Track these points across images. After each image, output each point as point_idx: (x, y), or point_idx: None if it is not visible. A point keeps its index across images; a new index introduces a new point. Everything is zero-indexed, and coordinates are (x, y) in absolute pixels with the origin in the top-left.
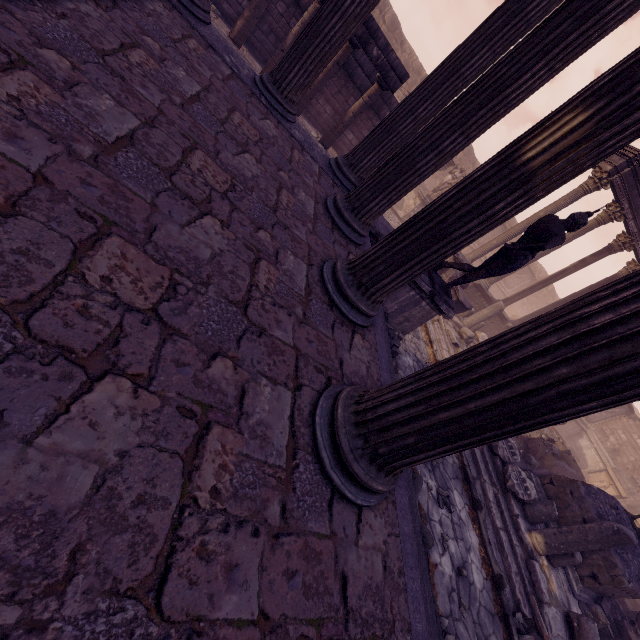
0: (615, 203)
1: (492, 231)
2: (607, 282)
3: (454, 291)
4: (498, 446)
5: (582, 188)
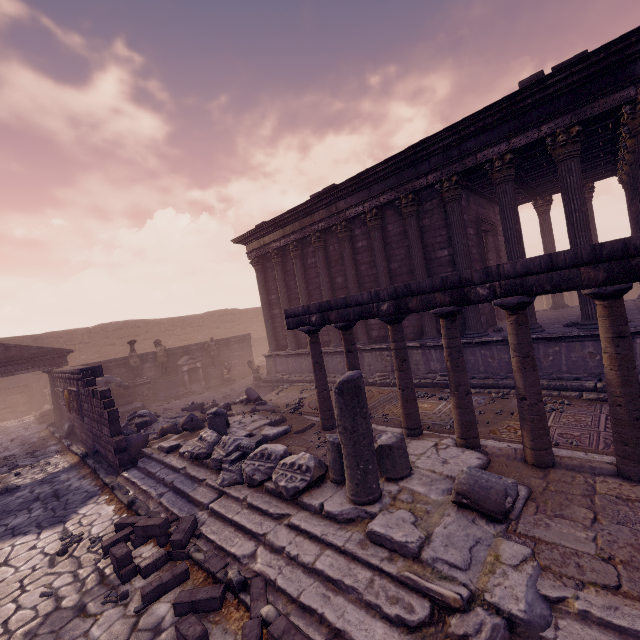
0: None
1: None
2: None
3: None
4: None
5: None
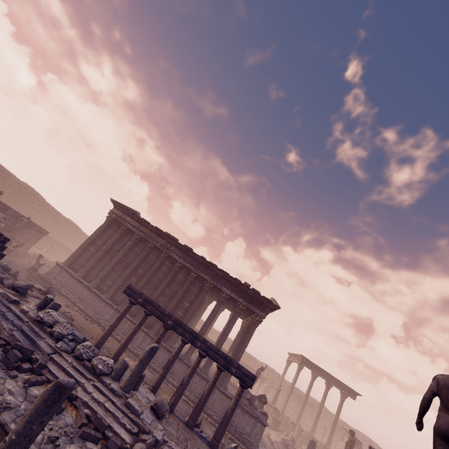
0: (312, 371)
1: (306, 409)
2: (340, 404)
3: (272, 415)
4: (289, 448)
5: (297, 369)
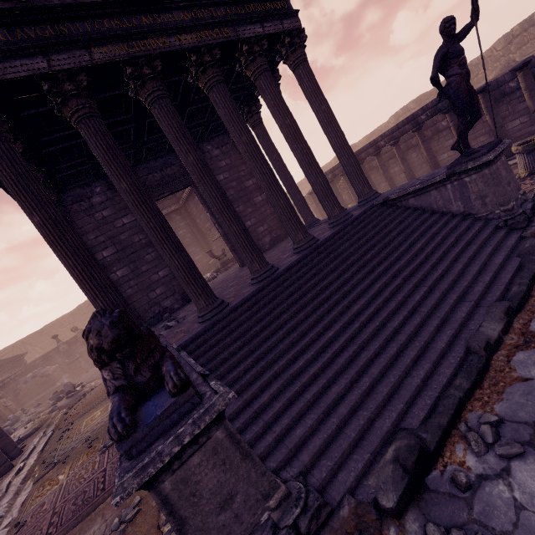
0: None
1: None
2: None
3: None
4: None
5: None
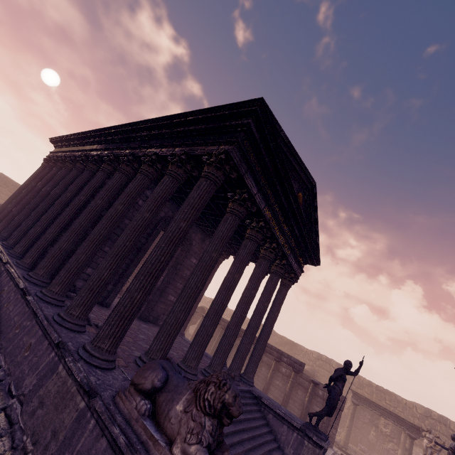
0: None
1: None
2: None
3: None
4: None
5: None
